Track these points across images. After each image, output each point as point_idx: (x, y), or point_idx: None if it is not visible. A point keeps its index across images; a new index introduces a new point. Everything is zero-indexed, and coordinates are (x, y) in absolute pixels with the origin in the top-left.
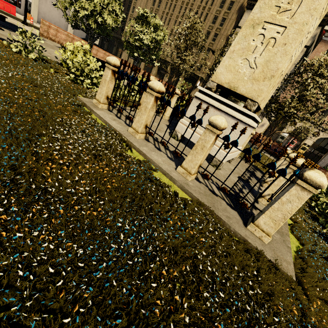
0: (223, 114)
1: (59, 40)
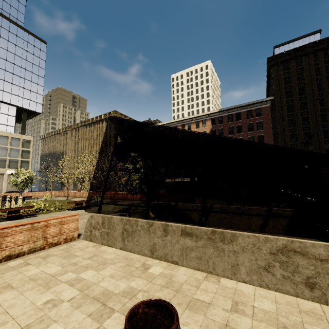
0: None
1: None
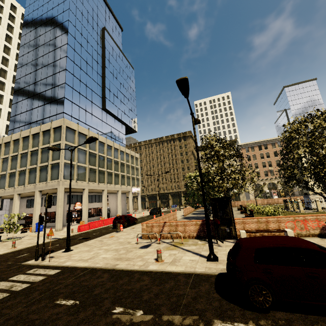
0: (320, 197)
1: (186, 213)
